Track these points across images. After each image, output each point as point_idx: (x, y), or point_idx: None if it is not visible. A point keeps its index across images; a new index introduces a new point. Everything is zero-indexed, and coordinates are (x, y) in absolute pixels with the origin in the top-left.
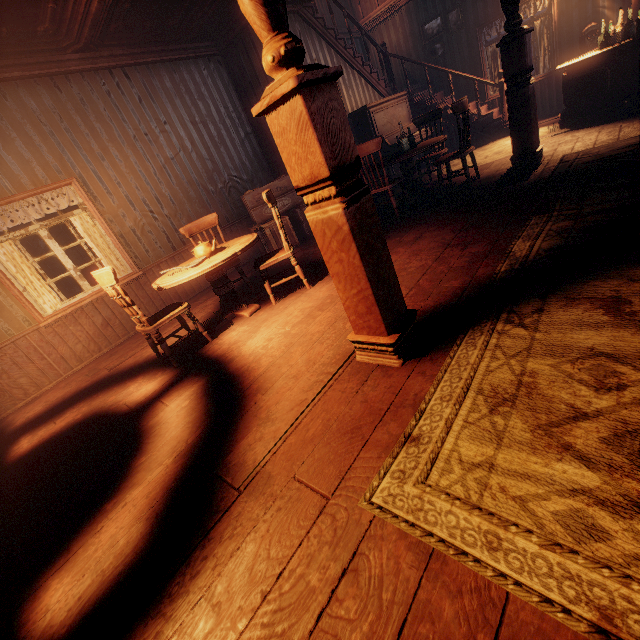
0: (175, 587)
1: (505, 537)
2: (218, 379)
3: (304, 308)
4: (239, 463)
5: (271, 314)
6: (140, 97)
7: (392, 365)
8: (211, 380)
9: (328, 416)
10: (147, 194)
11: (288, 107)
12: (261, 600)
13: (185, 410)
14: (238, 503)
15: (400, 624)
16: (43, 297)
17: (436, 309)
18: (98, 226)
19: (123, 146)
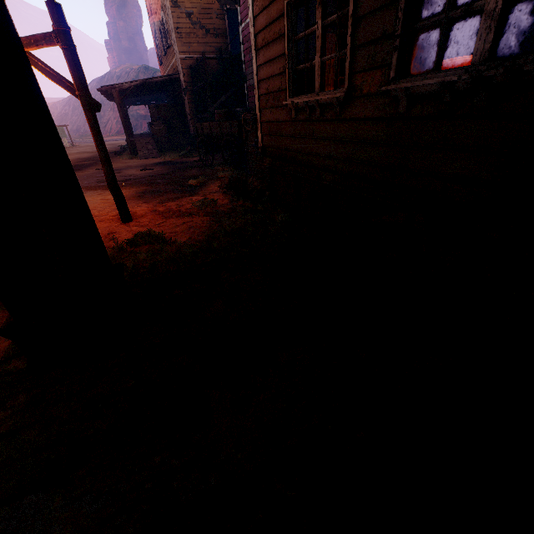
0: None
1: None
2: None
3: None
4: None
5: None
6: None
7: None
8: None
9: None
10: None
11: None
12: None
13: None
14: None
15: None
16: (328, 87)
17: None
18: None
19: None
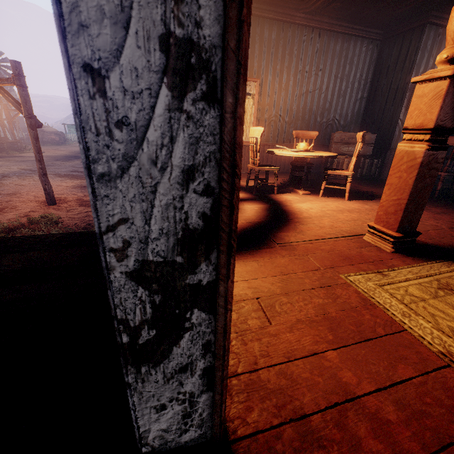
0: (242, 253)
1: (414, 317)
2: (276, 208)
3: (339, 206)
4: (281, 237)
5: (316, 199)
6: (318, 50)
7: (385, 249)
8: (272, 207)
9: (335, 247)
10: (284, 105)
11: (436, 84)
12: (280, 273)
13: (255, 210)
14: (276, 247)
15: (342, 308)
16: None
17: (432, 245)
18: (252, 109)
19: (291, 73)
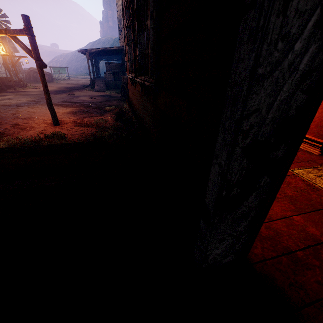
0: None
1: None
2: None
3: None
4: None
5: None
6: None
7: (314, 153)
8: None
9: None
10: None
11: None
12: None
13: None
14: None
15: (295, 190)
16: None
17: None
18: None
19: None
